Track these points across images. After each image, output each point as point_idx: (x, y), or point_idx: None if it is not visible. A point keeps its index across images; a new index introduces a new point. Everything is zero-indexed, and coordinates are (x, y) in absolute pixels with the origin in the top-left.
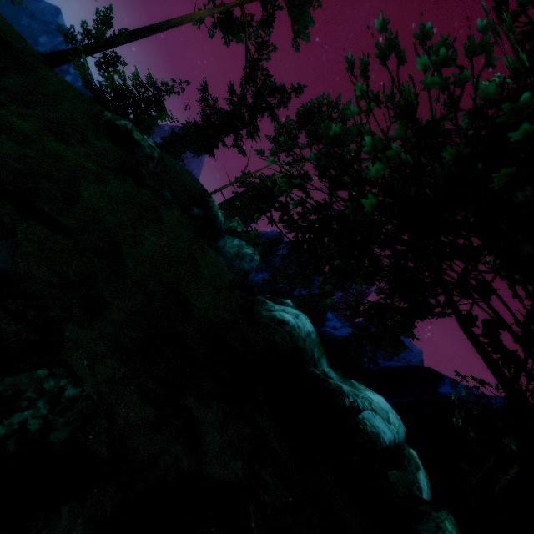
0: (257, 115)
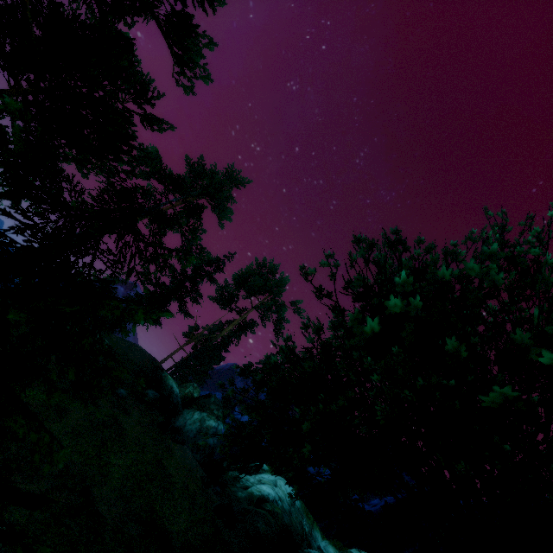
0: (198, 284)
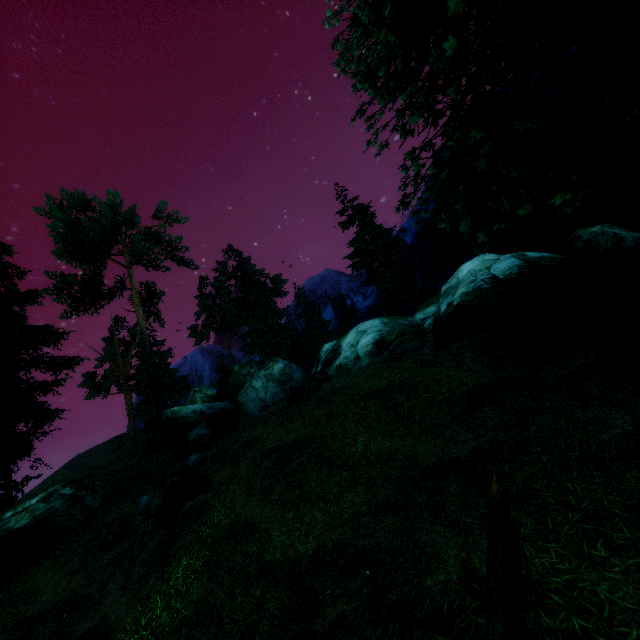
0: (24, 317)
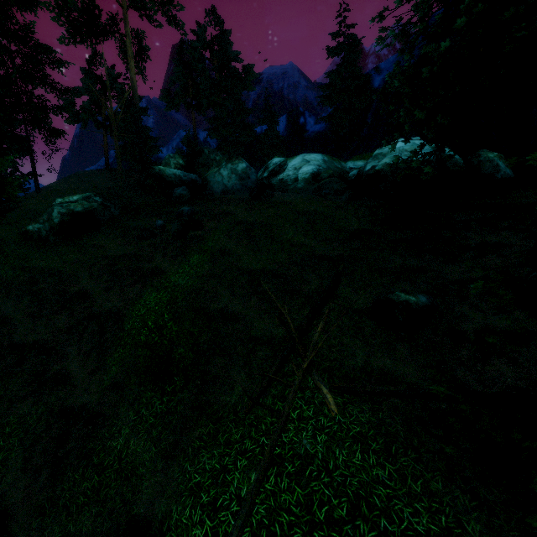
0: (32, 31)
